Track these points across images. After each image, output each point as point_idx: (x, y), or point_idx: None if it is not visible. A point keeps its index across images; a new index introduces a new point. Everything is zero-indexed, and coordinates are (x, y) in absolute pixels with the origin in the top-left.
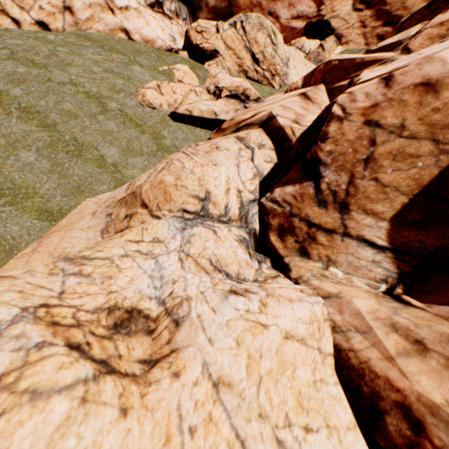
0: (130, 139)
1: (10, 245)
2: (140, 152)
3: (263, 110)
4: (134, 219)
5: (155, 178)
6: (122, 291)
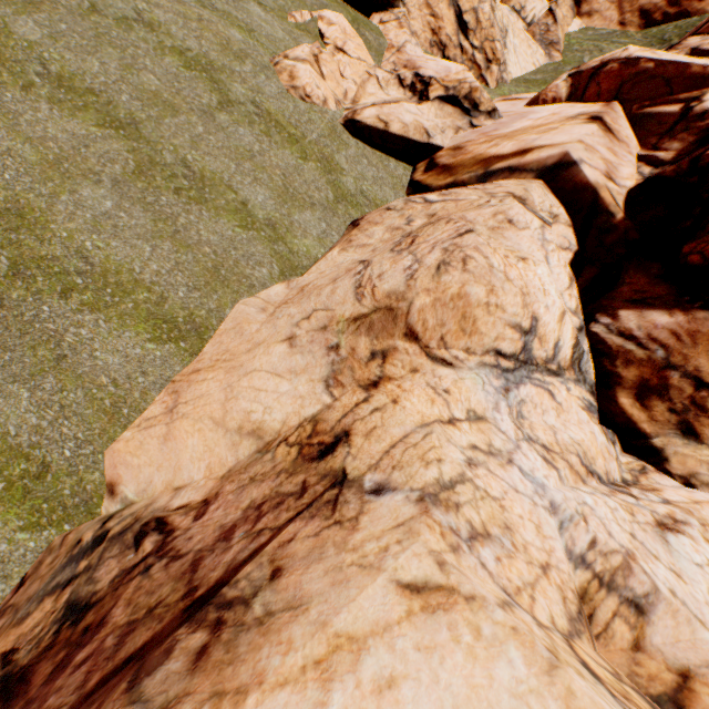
0: (286, 171)
1: (113, 399)
2: (309, 201)
3: (543, 144)
4: (392, 362)
5: (438, 285)
6: (554, 561)
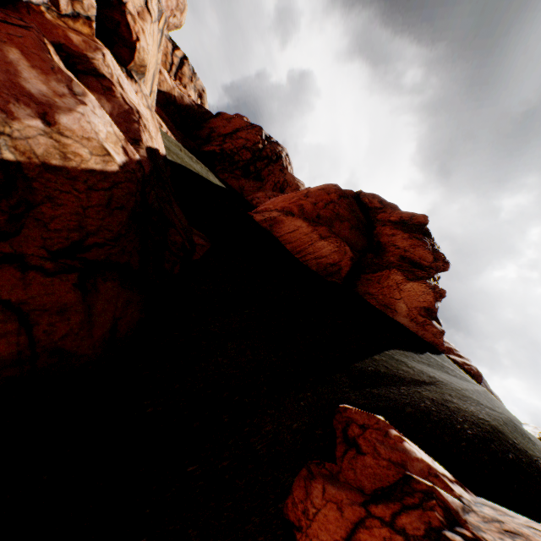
0: None
1: None
2: None
3: None
4: None
5: None
6: None
